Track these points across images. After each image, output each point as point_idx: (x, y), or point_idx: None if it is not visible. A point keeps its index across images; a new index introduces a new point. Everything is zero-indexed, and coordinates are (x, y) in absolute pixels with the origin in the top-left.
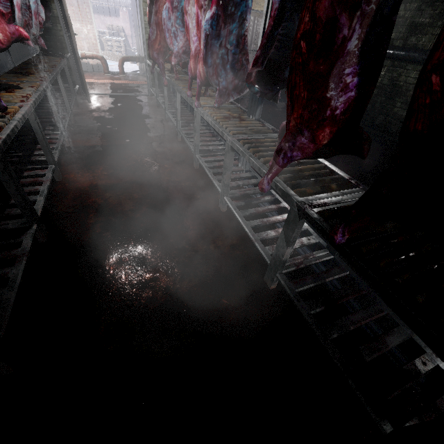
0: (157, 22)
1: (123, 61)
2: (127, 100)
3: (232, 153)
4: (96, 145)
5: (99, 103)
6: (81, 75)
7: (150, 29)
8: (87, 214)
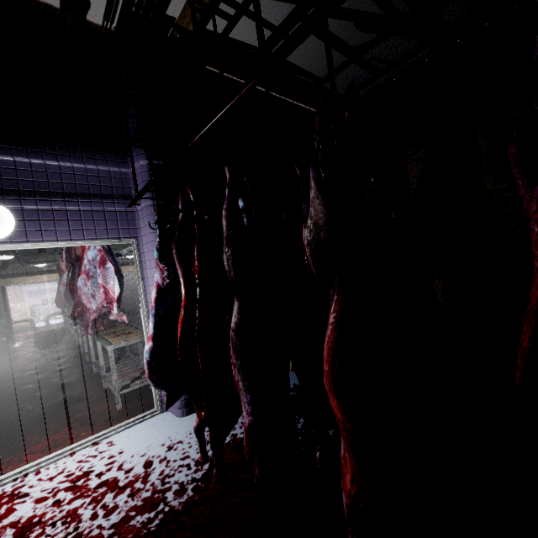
0: (59, 292)
1: (50, 317)
2: (46, 336)
3: (79, 325)
4: (16, 355)
5: (22, 342)
6: (11, 329)
7: (56, 295)
8: (6, 371)
